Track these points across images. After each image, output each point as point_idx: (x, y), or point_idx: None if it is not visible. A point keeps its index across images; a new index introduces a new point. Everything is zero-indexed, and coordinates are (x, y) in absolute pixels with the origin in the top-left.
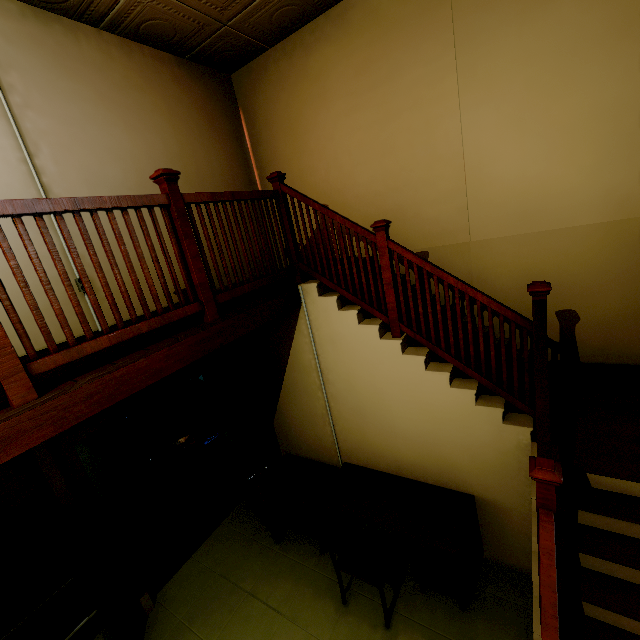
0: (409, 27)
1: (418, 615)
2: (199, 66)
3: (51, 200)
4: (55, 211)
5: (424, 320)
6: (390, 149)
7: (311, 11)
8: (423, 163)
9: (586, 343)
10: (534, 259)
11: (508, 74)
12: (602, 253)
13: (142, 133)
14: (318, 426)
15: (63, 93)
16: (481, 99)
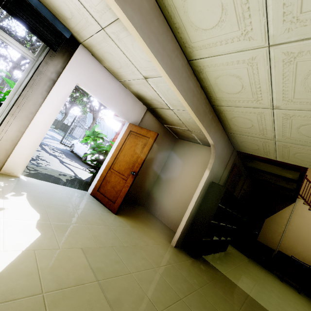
0: None
1: (308, 298)
2: None
3: None
4: None
5: None
6: None
7: None
8: None
9: None
10: None
11: None
12: None
13: None
14: (275, 235)
15: None
16: None
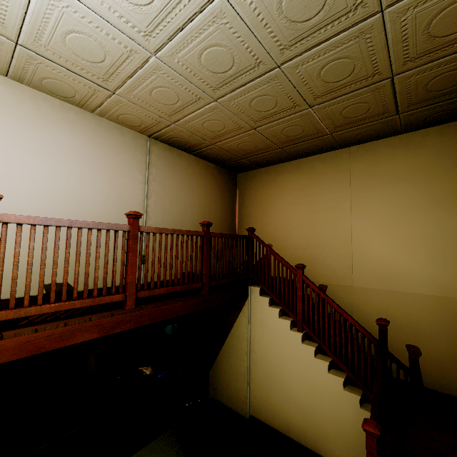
0: (329, 176)
1: None
2: (224, 169)
3: (167, 229)
4: (167, 233)
5: (317, 325)
6: (312, 226)
7: (283, 160)
8: (329, 237)
9: (427, 373)
10: (391, 306)
11: (377, 207)
12: (433, 313)
13: (191, 195)
14: (239, 381)
15: (168, 176)
16: (362, 215)
